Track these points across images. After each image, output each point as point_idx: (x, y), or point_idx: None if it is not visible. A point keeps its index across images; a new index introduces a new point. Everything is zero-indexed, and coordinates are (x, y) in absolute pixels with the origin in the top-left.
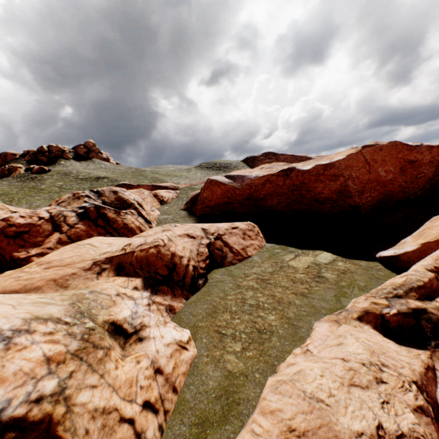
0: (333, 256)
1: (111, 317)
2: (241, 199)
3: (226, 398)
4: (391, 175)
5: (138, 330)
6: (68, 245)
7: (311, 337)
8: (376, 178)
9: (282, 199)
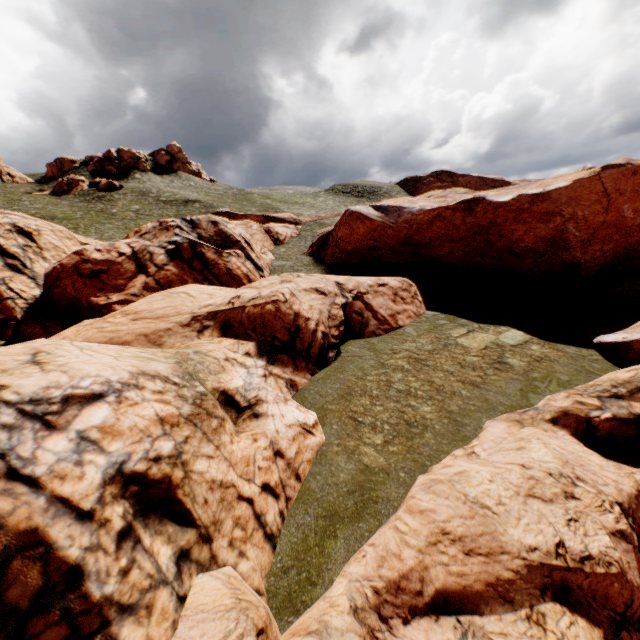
0: (525, 337)
1: (221, 385)
2: (394, 243)
3: (360, 494)
4: None
5: (252, 405)
6: (156, 292)
7: (480, 438)
8: (616, 221)
9: (456, 247)
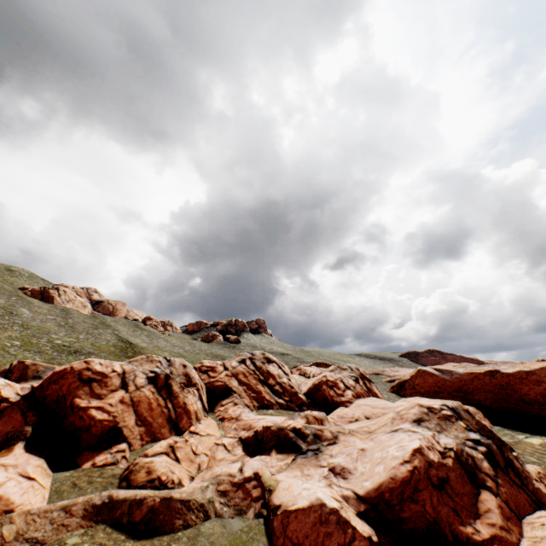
0: None
1: None
2: (450, 389)
3: None
4: None
5: None
6: (357, 399)
7: None
8: None
9: (488, 395)
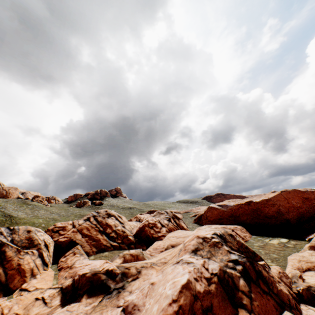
0: (287, 239)
1: None
2: (227, 216)
3: None
4: (299, 204)
5: None
6: (169, 232)
7: None
8: (292, 205)
9: (248, 216)
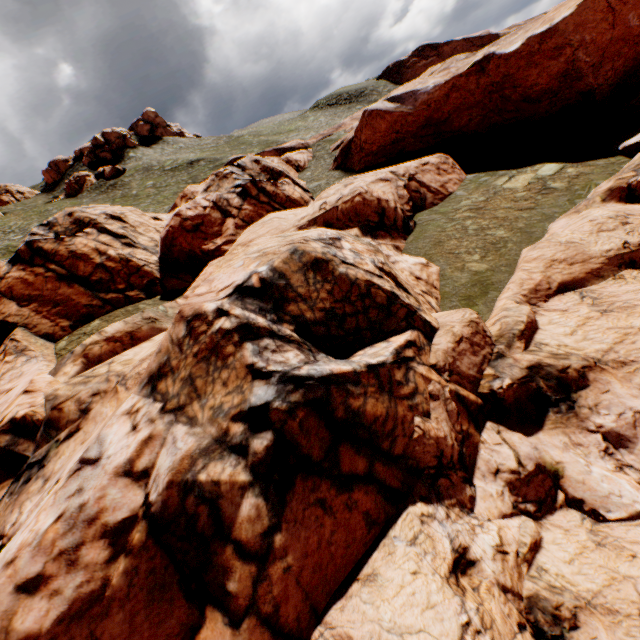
0: (559, 166)
1: None
2: (415, 129)
3: (480, 285)
4: None
5: None
6: (246, 229)
7: (549, 233)
8: (623, 34)
9: (474, 114)
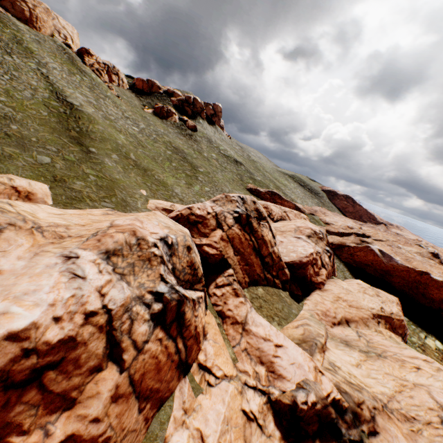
0: (442, 346)
1: None
2: (379, 268)
3: None
4: None
5: None
6: (328, 279)
7: None
8: None
9: (402, 282)
